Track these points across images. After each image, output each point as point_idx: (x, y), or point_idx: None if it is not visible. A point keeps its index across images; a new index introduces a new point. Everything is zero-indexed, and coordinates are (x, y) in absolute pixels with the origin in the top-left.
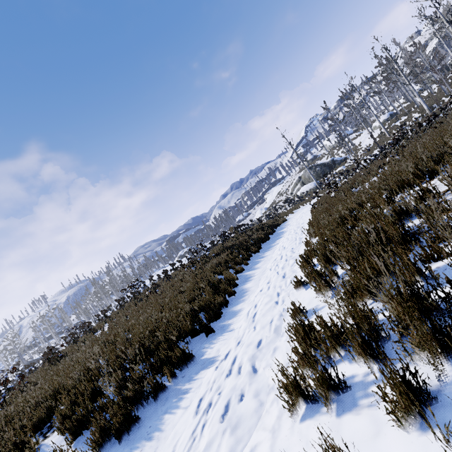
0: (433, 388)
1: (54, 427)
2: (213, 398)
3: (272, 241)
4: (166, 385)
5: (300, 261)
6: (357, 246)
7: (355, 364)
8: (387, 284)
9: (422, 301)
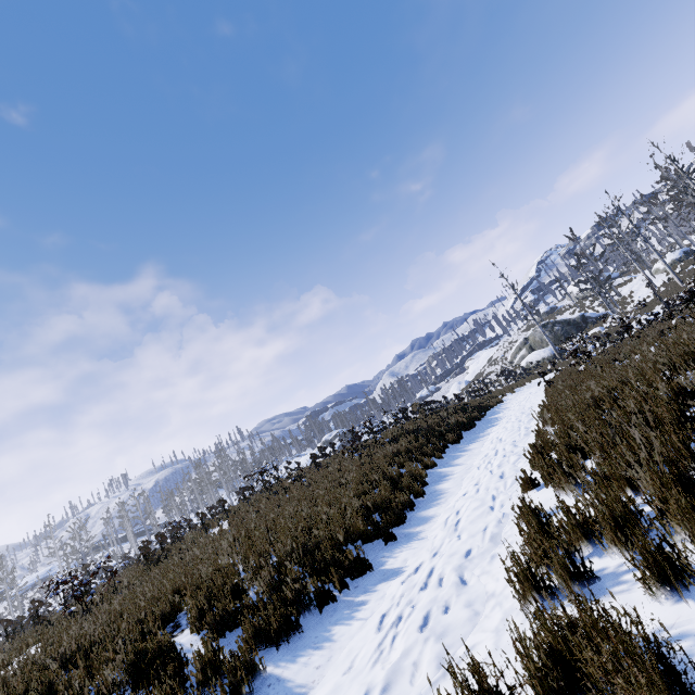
0: (694, 567)
1: (181, 627)
2: (407, 607)
3: (479, 429)
4: (332, 594)
5: (529, 452)
6: (614, 429)
7: (606, 557)
8: (646, 460)
9: (690, 484)
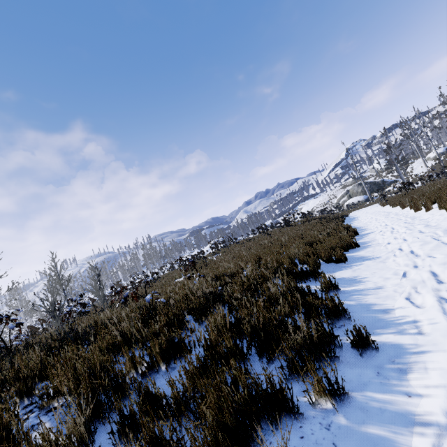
0: None
1: None
2: (394, 228)
3: (349, 220)
4: None
5: (413, 203)
6: None
7: None
8: None
9: None
